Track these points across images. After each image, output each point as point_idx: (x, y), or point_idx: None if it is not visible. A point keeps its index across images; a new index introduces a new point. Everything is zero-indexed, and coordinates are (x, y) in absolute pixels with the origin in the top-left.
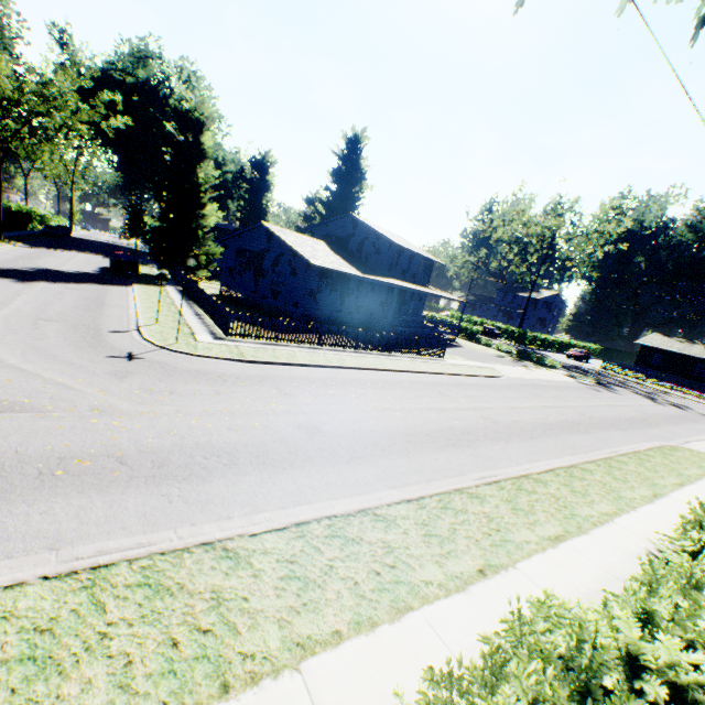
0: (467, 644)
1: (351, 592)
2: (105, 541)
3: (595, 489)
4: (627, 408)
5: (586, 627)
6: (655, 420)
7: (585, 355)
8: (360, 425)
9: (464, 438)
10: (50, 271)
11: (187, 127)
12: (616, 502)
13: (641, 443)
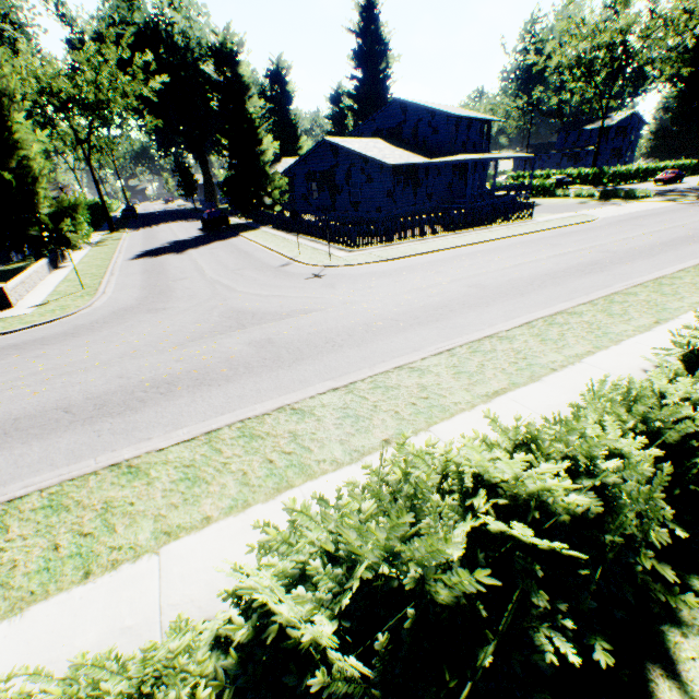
0: (665, 346)
1: (583, 340)
2: (434, 346)
3: None
4: None
5: None
6: None
7: (678, 175)
8: (510, 277)
9: (595, 268)
10: (178, 242)
11: (224, 63)
12: None
13: None
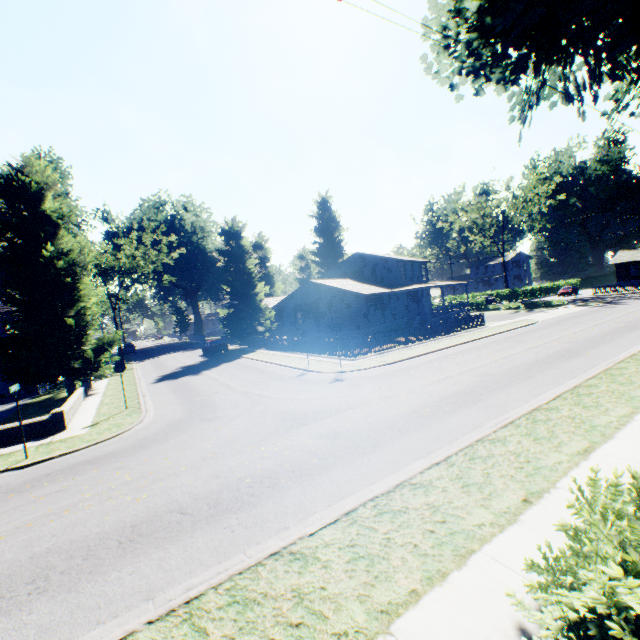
0: None
1: (618, 403)
2: (491, 421)
3: None
4: None
5: None
6: None
7: (573, 289)
8: (507, 366)
9: (570, 354)
10: (189, 366)
11: (231, 239)
12: None
13: None
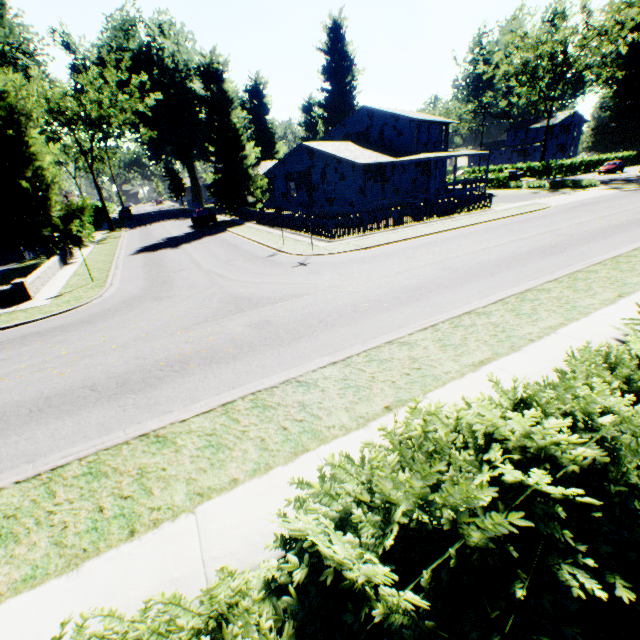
0: (630, 317)
1: (554, 313)
2: (418, 322)
3: None
4: None
5: None
6: None
7: (619, 166)
8: (478, 260)
9: (555, 250)
10: (173, 238)
11: (211, 81)
12: None
13: None
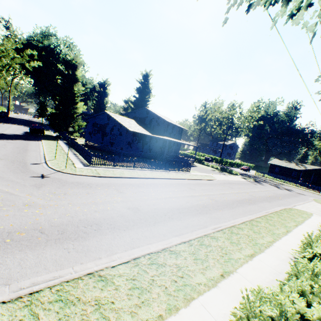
0: (222, 314)
1: (164, 292)
2: (35, 277)
3: (263, 230)
4: (268, 191)
5: (282, 303)
6: (280, 196)
7: (248, 168)
8: (157, 206)
9: (204, 209)
10: None
11: (69, 67)
12: (272, 236)
13: (277, 207)
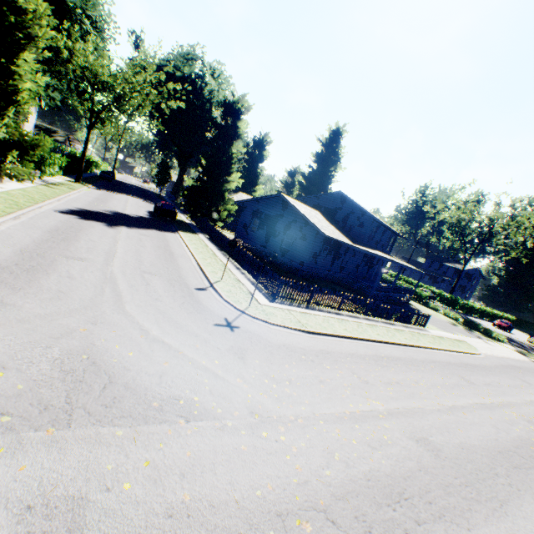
0: None
1: None
2: None
3: None
4: None
5: None
6: None
7: (510, 326)
8: (457, 437)
9: None
10: (121, 215)
11: (230, 114)
12: None
13: None
